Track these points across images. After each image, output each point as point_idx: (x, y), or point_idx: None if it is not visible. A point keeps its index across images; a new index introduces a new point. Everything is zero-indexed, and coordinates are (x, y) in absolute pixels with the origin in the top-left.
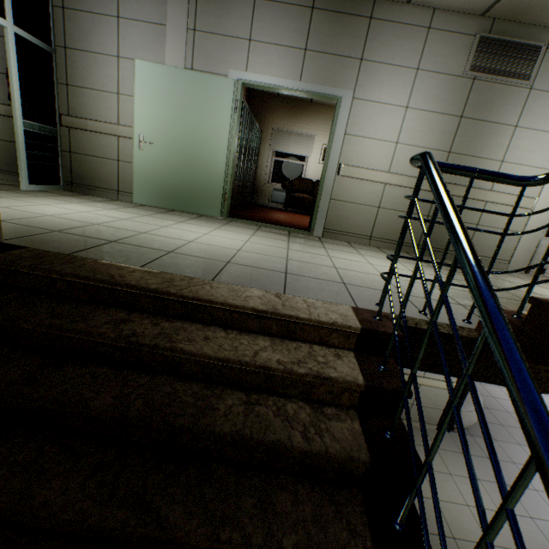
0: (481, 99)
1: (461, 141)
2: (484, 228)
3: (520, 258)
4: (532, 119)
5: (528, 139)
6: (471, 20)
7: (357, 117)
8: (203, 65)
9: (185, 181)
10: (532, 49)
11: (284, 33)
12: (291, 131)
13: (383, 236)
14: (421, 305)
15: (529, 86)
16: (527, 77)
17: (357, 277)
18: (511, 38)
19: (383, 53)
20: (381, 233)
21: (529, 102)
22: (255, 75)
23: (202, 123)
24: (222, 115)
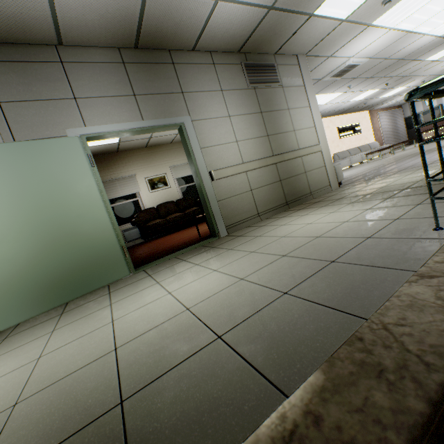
0: (265, 99)
1: (269, 127)
2: (309, 172)
3: (333, 180)
4: (292, 103)
5: (297, 114)
6: (233, 55)
7: (202, 134)
8: (29, 133)
9: (69, 260)
10: (271, 66)
11: (107, 86)
12: (112, 179)
13: (265, 208)
14: (428, 215)
15: (281, 86)
16: (278, 81)
17: (348, 231)
18: (258, 62)
19: (194, 85)
20: (263, 207)
21: (286, 94)
22: (97, 127)
23: (60, 191)
24: (81, 173)
